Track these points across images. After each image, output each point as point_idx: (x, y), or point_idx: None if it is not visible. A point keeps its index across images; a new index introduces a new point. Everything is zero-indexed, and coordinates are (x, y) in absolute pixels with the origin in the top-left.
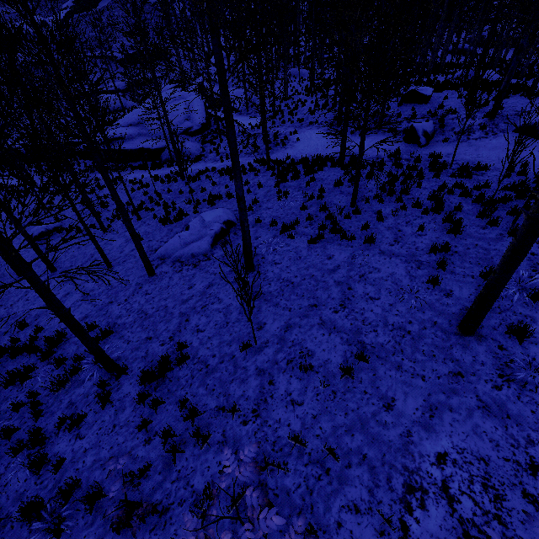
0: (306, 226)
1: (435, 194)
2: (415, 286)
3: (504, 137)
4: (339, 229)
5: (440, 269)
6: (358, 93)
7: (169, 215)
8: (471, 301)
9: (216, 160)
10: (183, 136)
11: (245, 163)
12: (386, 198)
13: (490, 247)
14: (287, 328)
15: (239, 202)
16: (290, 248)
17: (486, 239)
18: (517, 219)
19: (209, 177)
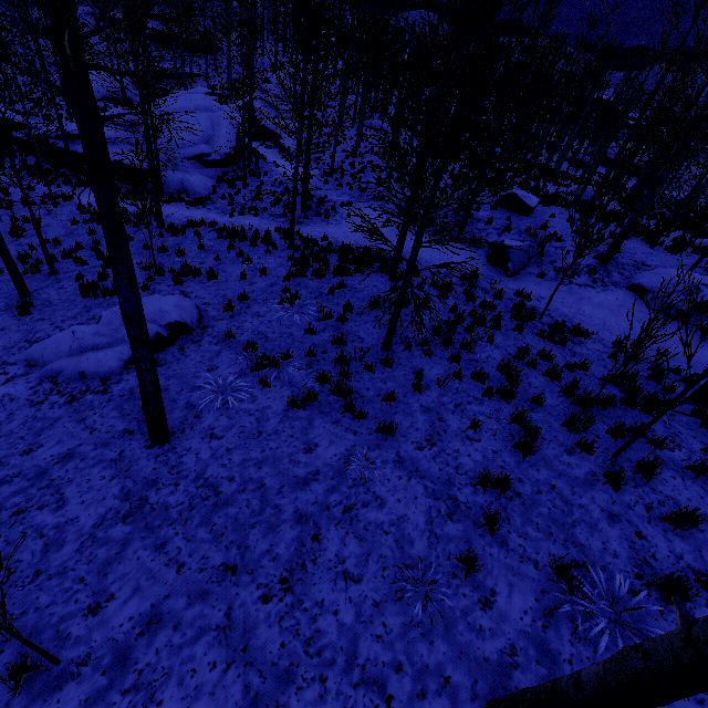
0: (301, 366)
1: (509, 366)
2: (432, 566)
3: (615, 293)
4: (346, 391)
5: (484, 530)
6: (447, 175)
7: (104, 280)
8: (523, 630)
9: (224, 211)
10: (192, 163)
11: (263, 229)
12: (437, 349)
13: (574, 498)
14: (148, 626)
15: (127, 324)
16: (254, 406)
17: (570, 478)
18: (622, 452)
19: (198, 235)
